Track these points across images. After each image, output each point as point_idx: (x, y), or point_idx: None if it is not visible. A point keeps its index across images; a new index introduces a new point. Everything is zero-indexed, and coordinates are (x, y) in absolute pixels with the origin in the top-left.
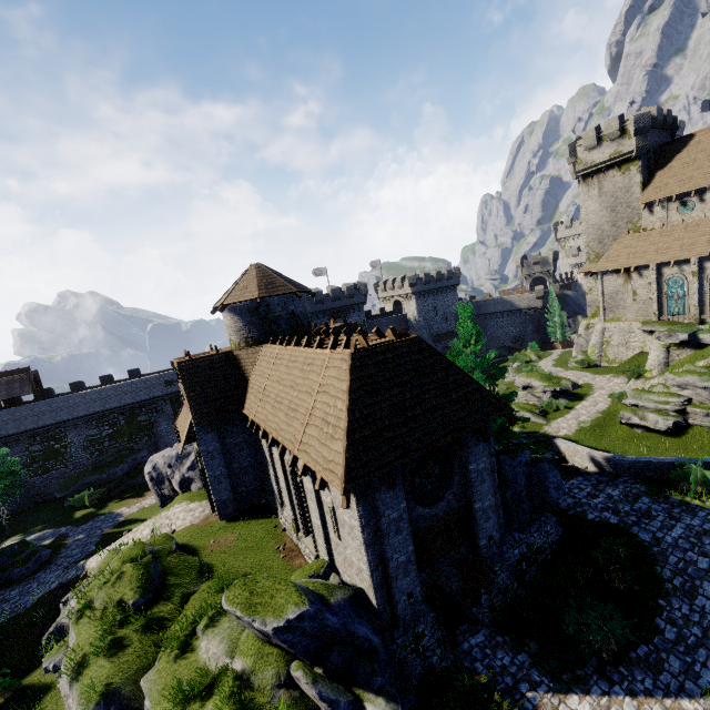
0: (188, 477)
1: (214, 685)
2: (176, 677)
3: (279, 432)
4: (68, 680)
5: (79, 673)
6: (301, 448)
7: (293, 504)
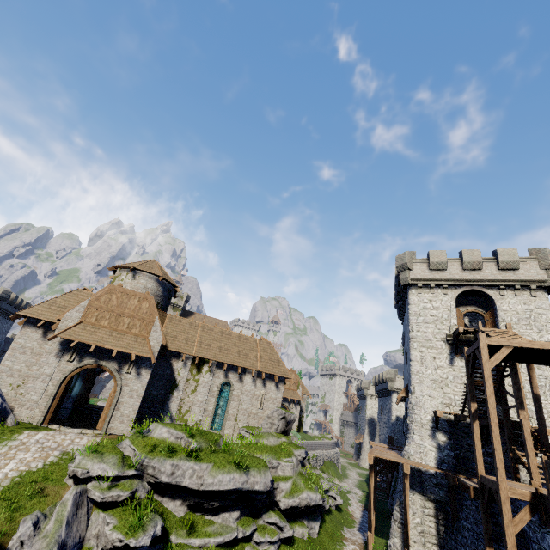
0: (5, 408)
1: (285, 446)
2: (274, 450)
3: (237, 363)
4: (242, 473)
5: (245, 466)
6: (262, 369)
7: (204, 411)
